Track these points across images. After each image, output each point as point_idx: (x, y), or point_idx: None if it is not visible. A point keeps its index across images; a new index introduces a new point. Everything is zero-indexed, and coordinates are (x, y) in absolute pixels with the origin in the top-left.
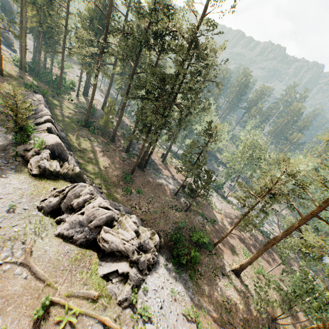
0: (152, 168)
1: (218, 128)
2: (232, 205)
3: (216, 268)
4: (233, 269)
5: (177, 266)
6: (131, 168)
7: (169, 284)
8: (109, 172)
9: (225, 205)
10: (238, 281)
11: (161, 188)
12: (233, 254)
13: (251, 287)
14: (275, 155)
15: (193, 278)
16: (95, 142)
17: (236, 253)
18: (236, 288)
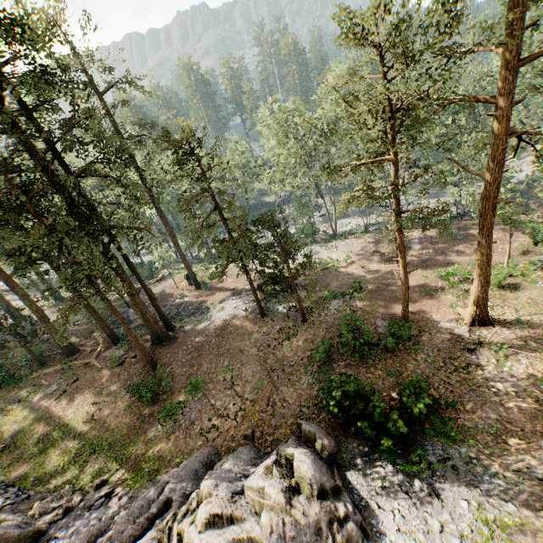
0: (187, 317)
1: (187, 126)
2: (353, 236)
3: (450, 355)
4: (470, 322)
5: (399, 445)
6: (146, 360)
7: (441, 540)
8: (106, 418)
9: (346, 244)
10: (500, 330)
11: (231, 332)
12: (439, 297)
13: (523, 314)
14: (329, 104)
15: (449, 433)
16: (36, 392)
17: (440, 290)
18: (513, 346)
